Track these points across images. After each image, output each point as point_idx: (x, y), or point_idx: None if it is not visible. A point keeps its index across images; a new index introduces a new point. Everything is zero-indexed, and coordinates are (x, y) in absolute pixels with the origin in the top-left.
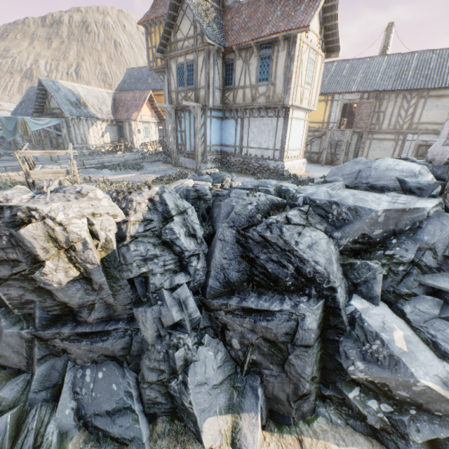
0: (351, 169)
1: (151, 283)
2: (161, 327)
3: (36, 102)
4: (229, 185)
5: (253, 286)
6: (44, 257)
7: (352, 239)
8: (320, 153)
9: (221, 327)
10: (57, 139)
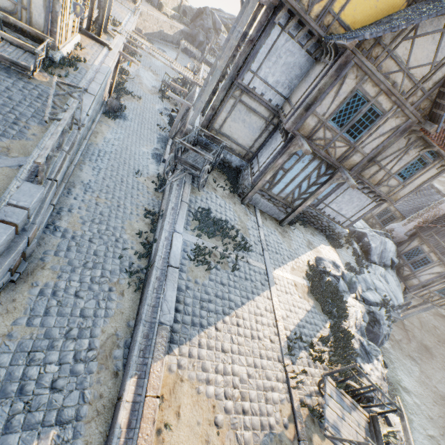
0: (379, 249)
1: None
2: None
3: None
4: (358, 294)
5: None
6: None
7: None
8: None
9: None
10: None
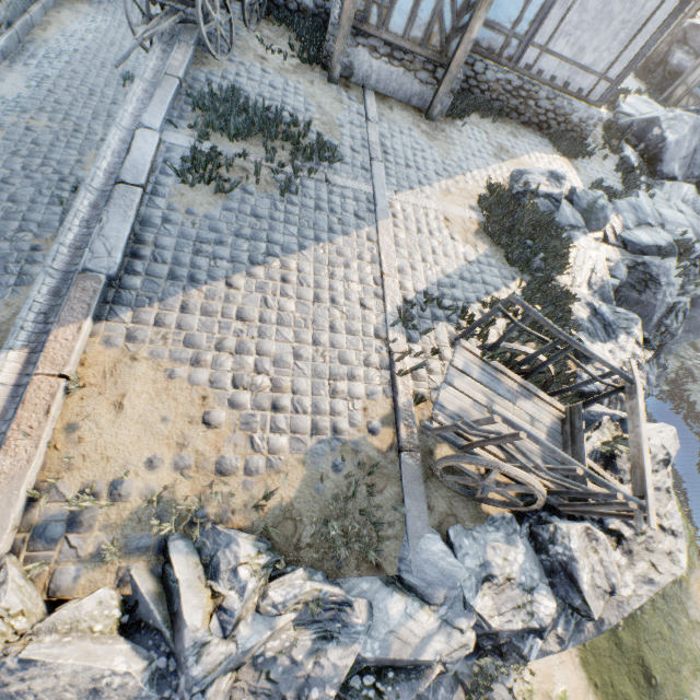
0: (689, 146)
1: None
2: None
3: None
4: (612, 233)
5: None
6: None
7: None
8: None
9: None
10: None
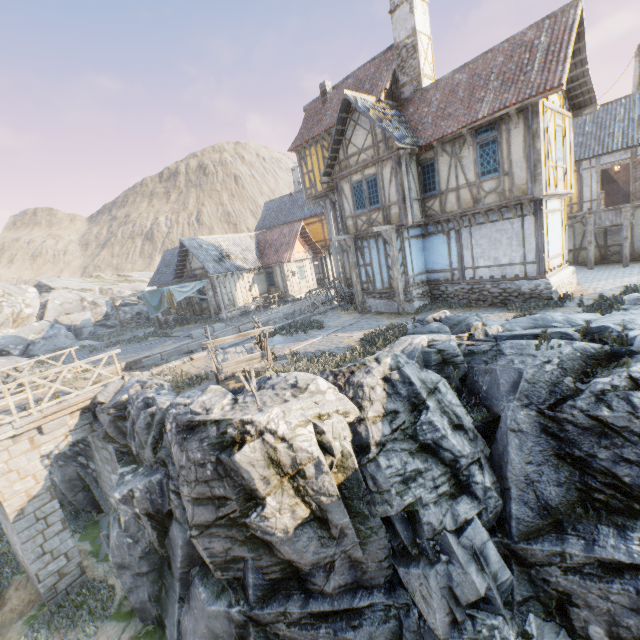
0: None
1: (424, 522)
2: (453, 604)
3: (177, 266)
4: (481, 333)
5: (595, 511)
6: (264, 492)
7: None
8: (576, 250)
9: (555, 599)
10: (201, 304)
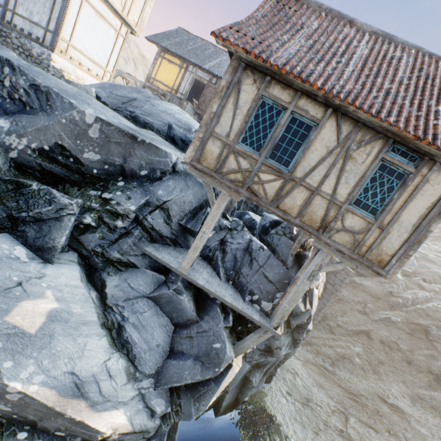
0: (127, 93)
1: None
2: None
3: None
4: None
5: None
6: None
7: (38, 147)
8: None
9: None
10: None
